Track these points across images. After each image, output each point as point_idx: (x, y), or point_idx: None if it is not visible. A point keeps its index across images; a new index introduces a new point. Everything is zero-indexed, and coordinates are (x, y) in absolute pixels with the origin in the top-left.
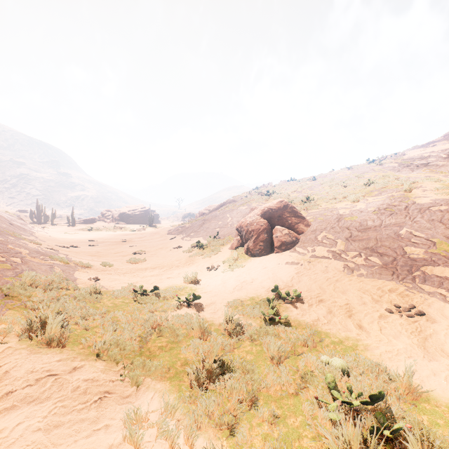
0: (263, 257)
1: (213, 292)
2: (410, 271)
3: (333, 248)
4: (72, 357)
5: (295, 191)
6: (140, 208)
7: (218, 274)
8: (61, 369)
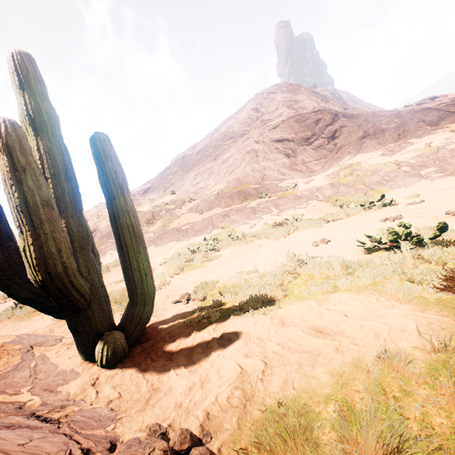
0: None
1: None
2: None
3: None
4: None
5: None
6: None
7: None
8: None
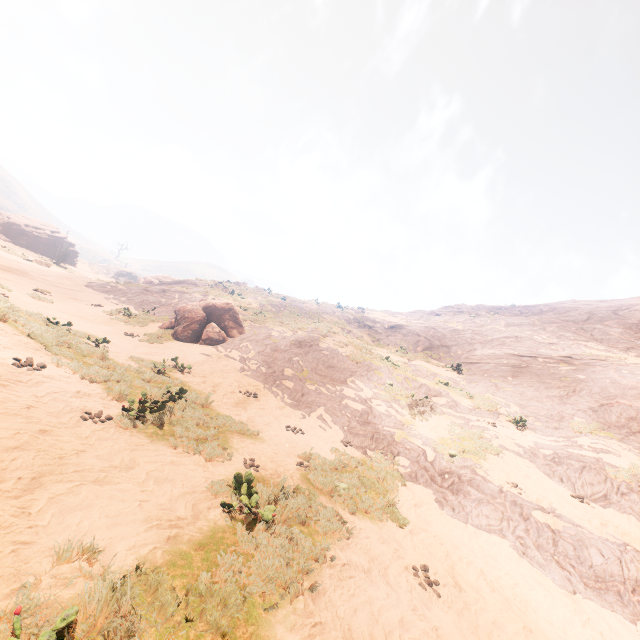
0: (186, 343)
1: (122, 348)
2: (276, 380)
3: (245, 354)
4: (12, 329)
5: (259, 302)
6: (50, 229)
7: (134, 341)
8: (7, 330)
